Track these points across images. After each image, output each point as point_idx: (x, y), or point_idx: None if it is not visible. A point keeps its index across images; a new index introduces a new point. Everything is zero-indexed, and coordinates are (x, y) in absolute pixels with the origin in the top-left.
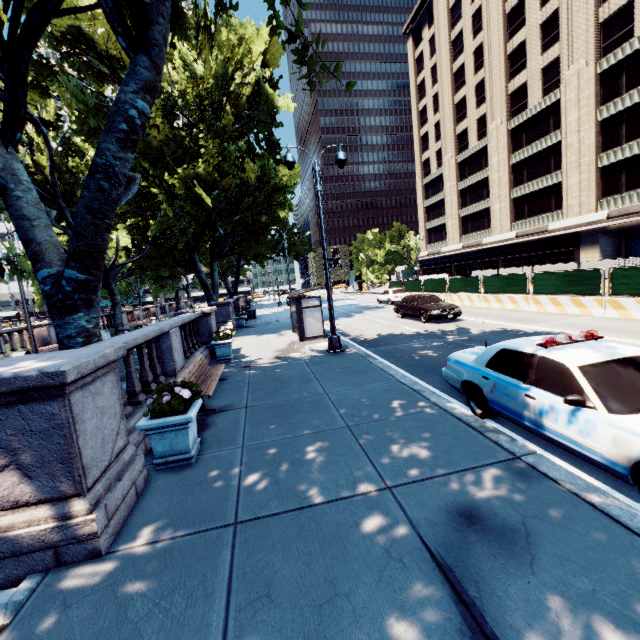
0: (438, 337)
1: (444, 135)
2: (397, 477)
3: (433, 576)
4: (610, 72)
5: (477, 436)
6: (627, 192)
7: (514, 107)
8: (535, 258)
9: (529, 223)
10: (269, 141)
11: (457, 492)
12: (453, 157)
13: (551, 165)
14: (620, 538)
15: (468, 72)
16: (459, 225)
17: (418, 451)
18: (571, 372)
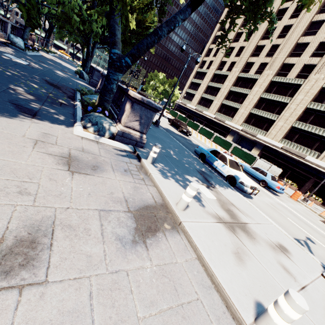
0: (185, 139)
1: (218, 56)
2: (190, 162)
3: (200, 174)
4: (274, 83)
5: (202, 164)
6: (251, 125)
7: (245, 68)
8: (215, 129)
9: (221, 116)
10: (161, 7)
11: (201, 169)
12: (215, 69)
13: (240, 100)
14: (222, 181)
15: (242, 38)
16: (199, 99)
17: (192, 161)
18: (227, 159)
